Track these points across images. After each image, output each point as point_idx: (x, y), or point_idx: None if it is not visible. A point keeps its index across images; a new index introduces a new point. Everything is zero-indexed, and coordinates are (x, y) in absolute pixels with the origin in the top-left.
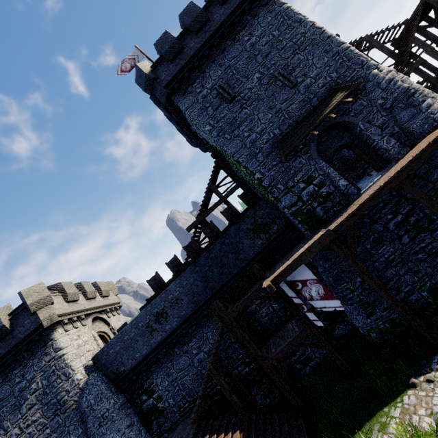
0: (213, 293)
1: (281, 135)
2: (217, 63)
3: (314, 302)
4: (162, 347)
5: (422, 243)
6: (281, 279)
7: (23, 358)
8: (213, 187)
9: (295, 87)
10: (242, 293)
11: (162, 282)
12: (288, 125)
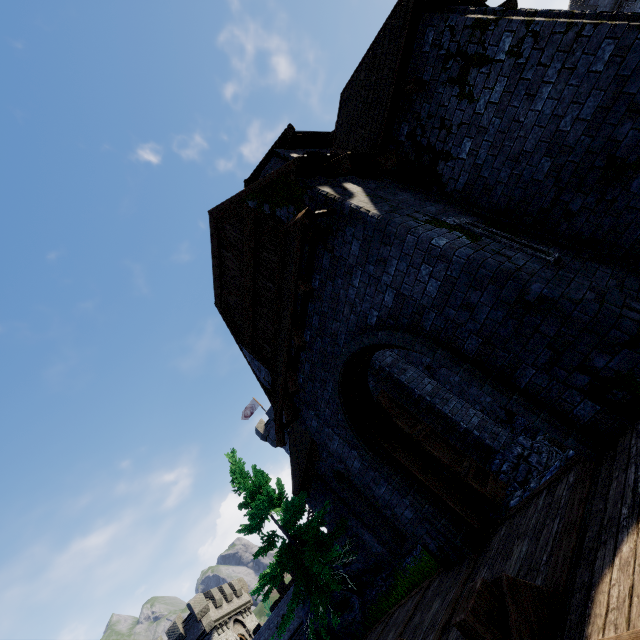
0: None
1: None
2: None
3: None
4: None
5: None
6: None
7: None
8: None
9: None
10: None
11: (285, 585)
12: None
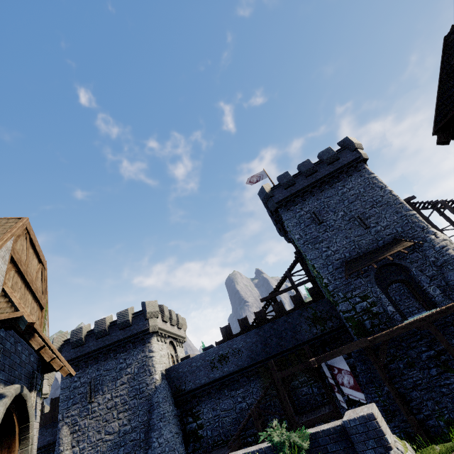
0: (268, 357)
1: (350, 258)
2: (316, 198)
3: (344, 387)
4: (217, 383)
5: (447, 380)
6: (323, 360)
7: (129, 347)
8: (289, 275)
9: (368, 229)
10: (290, 367)
11: (230, 333)
12: (357, 253)
